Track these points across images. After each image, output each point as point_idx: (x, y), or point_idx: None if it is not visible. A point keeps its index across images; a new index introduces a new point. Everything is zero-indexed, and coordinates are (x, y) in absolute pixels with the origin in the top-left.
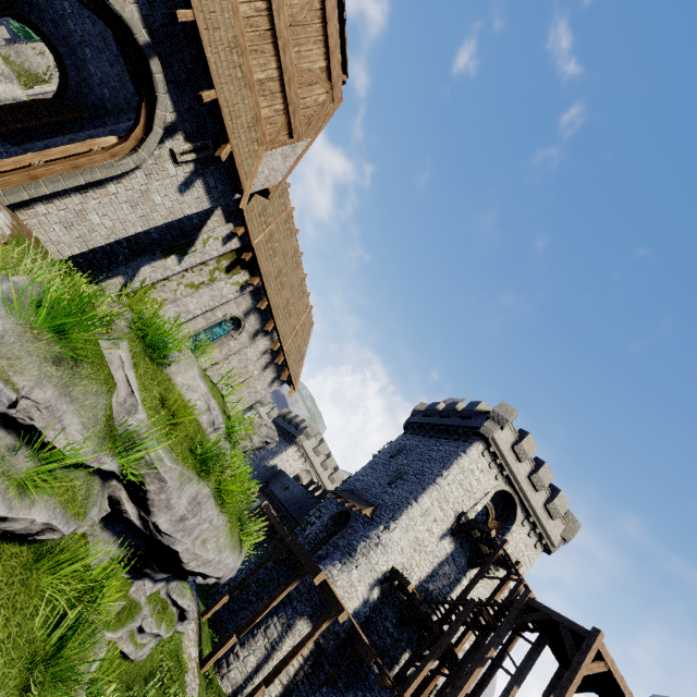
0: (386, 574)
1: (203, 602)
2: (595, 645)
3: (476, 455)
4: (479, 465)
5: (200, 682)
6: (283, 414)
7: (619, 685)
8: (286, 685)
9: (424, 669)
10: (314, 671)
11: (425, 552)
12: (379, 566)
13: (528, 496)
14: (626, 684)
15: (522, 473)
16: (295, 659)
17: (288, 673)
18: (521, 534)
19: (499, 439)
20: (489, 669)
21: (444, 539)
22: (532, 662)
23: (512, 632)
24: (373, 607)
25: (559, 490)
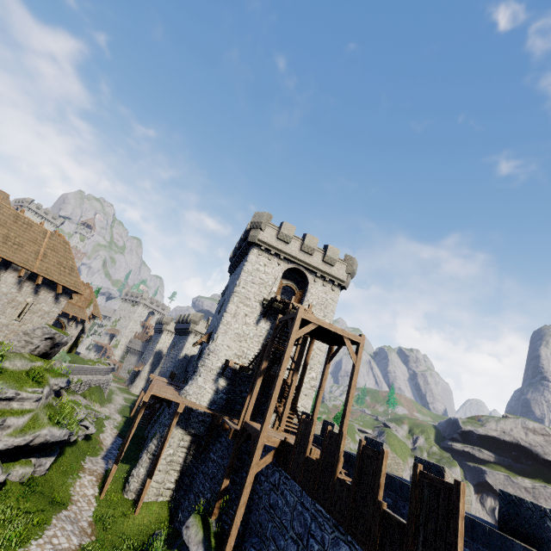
0: (223, 367)
1: (125, 463)
2: (298, 317)
3: (255, 258)
4: (261, 263)
5: (100, 504)
6: (179, 320)
7: (330, 330)
8: (181, 470)
9: (246, 403)
10: (196, 451)
11: (249, 338)
12: (215, 366)
13: (308, 261)
14: (336, 327)
15: (295, 250)
16: (180, 452)
17: (178, 463)
18: (317, 288)
19: (264, 238)
20: (300, 376)
21: (260, 323)
22: (301, 354)
23: (308, 347)
24: (227, 391)
25: (327, 246)
